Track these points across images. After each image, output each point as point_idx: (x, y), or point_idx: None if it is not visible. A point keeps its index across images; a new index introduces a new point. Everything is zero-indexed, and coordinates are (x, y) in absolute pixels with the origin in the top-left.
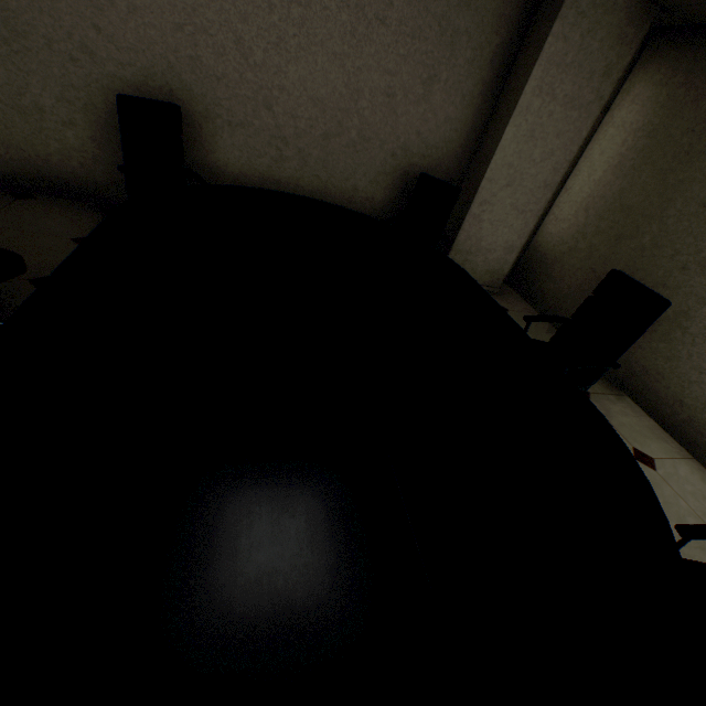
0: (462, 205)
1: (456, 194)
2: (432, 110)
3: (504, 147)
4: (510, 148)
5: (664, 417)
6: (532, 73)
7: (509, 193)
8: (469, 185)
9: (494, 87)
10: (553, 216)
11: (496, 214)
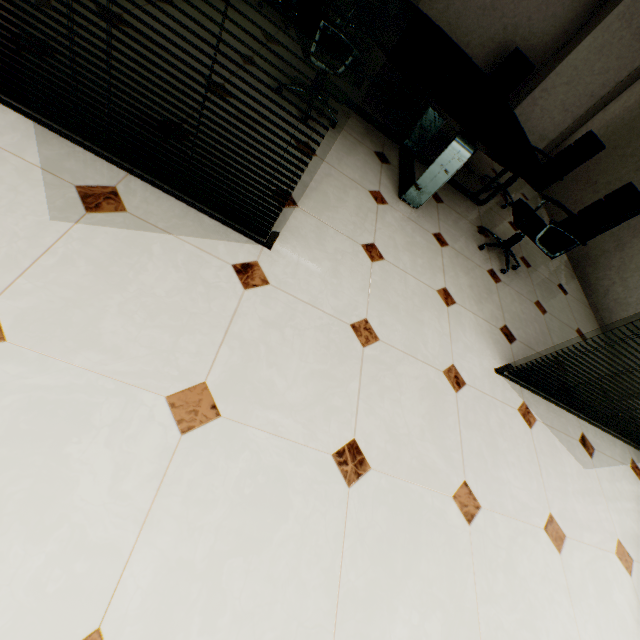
0: (530, 88)
1: (530, 70)
2: (547, 5)
3: (579, 51)
4: (582, 54)
5: (572, 253)
6: (624, 0)
7: (564, 91)
8: (542, 75)
9: (596, 4)
10: (585, 128)
11: (548, 104)
